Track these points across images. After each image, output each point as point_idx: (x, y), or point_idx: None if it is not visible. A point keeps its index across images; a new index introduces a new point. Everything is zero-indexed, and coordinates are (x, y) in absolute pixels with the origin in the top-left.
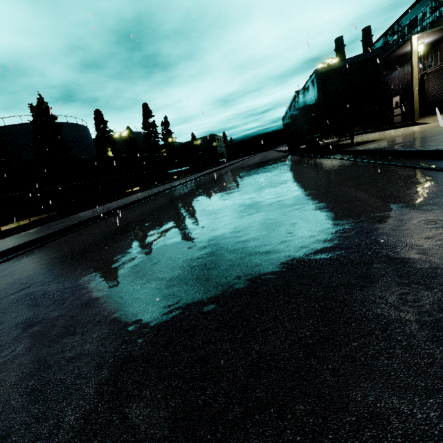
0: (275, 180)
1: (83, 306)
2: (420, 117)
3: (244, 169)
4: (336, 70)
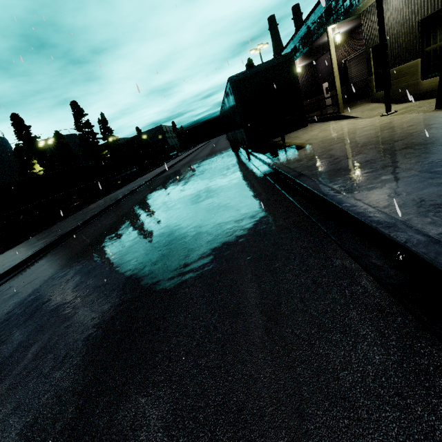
0: (197, 215)
1: None
2: (347, 103)
3: (185, 176)
4: (250, 78)
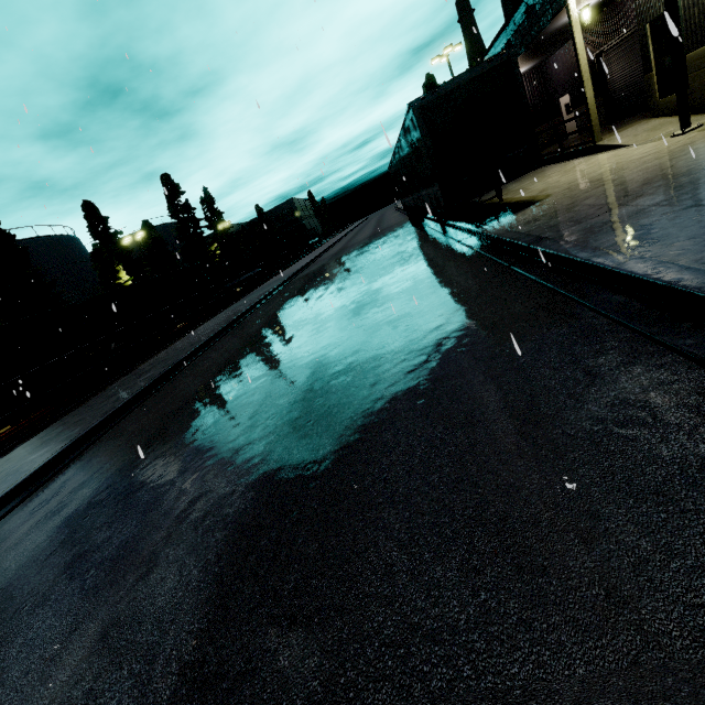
0: (376, 316)
1: None
2: (606, 126)
3: (342, 270)
4: (445, 98)
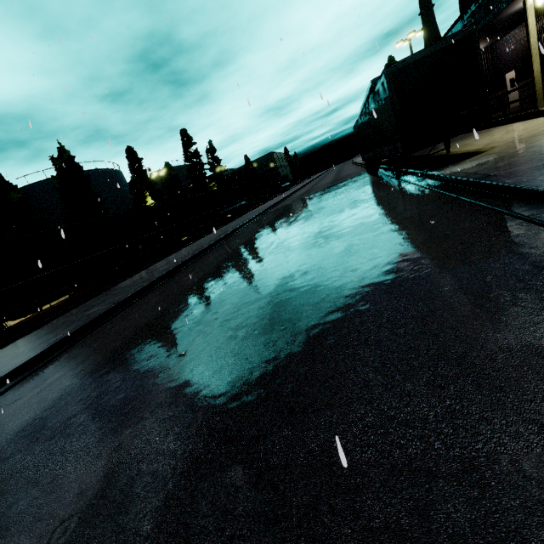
0: (342, 232)
1: (79, 498)
2: None
3: (310, 203)
4: (413, 66)
